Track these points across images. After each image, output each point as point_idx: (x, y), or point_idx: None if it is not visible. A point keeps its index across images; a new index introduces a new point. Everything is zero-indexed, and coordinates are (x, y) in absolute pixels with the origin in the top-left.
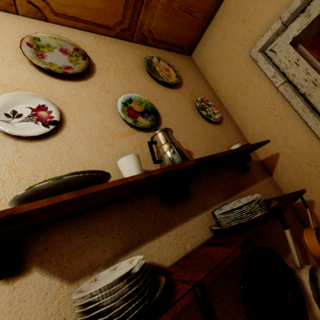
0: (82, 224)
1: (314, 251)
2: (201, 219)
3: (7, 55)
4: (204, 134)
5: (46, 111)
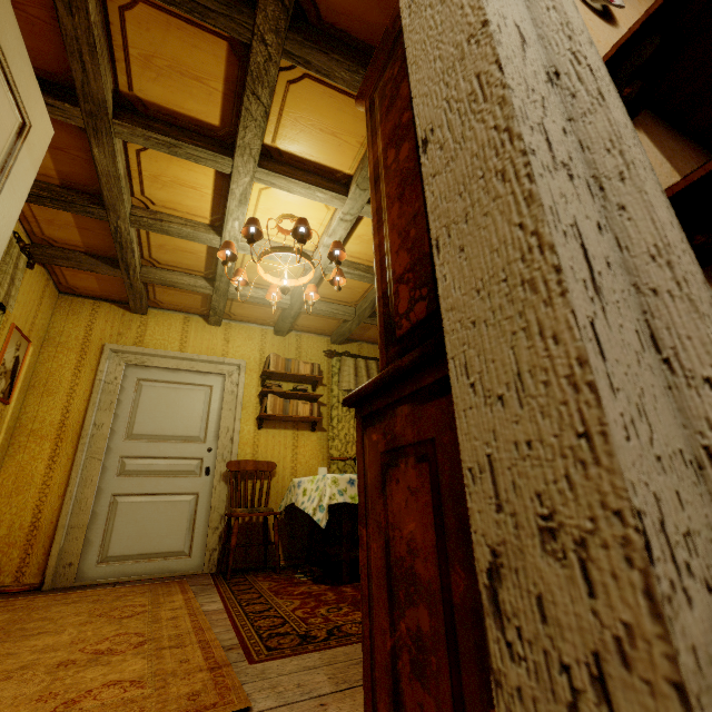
0: (672, 135)
1: None
2: None
3: None
4: None
5: None
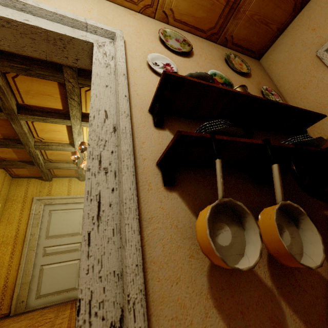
0: (188, 123)
1: None
2: None
3: (150, 37)
4: None
5: (170, 67)
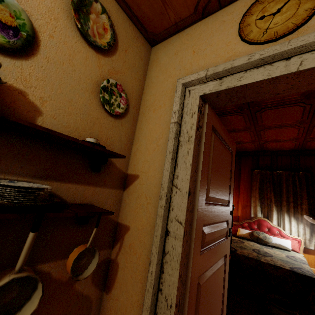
0: None
1: (68, 265)
2: None
3: None
4: (83, 112)
5: None
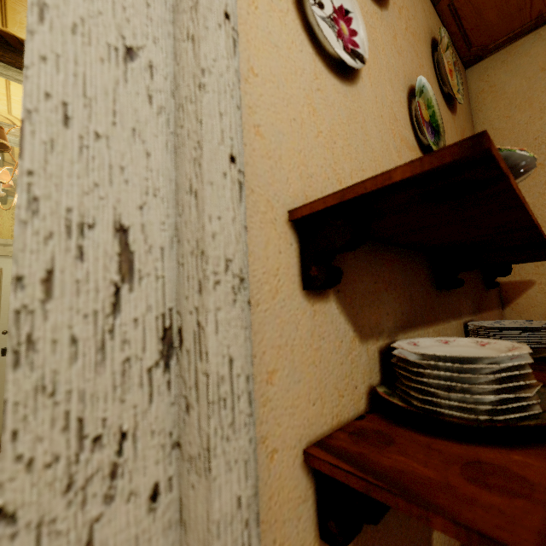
0: (372, 260)
1: None
2: (456, 327)
3: None
4: None
5: (348, 27)
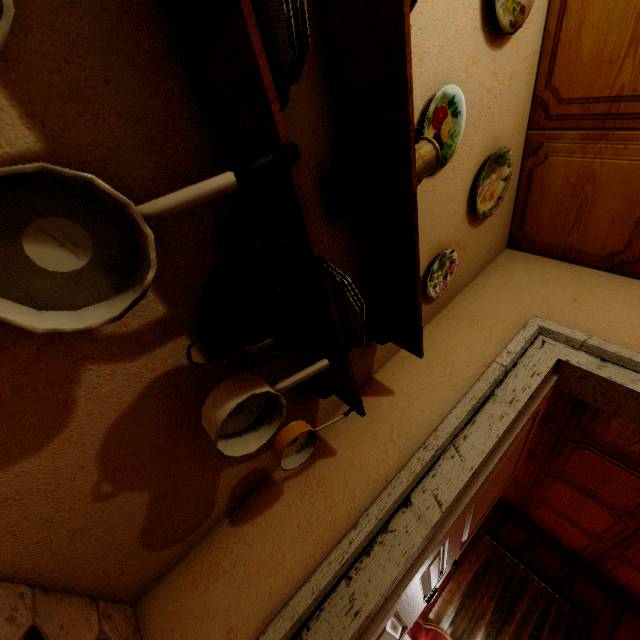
0: None
1: (284, 433)
2: None
3: None
4: None
5: None
